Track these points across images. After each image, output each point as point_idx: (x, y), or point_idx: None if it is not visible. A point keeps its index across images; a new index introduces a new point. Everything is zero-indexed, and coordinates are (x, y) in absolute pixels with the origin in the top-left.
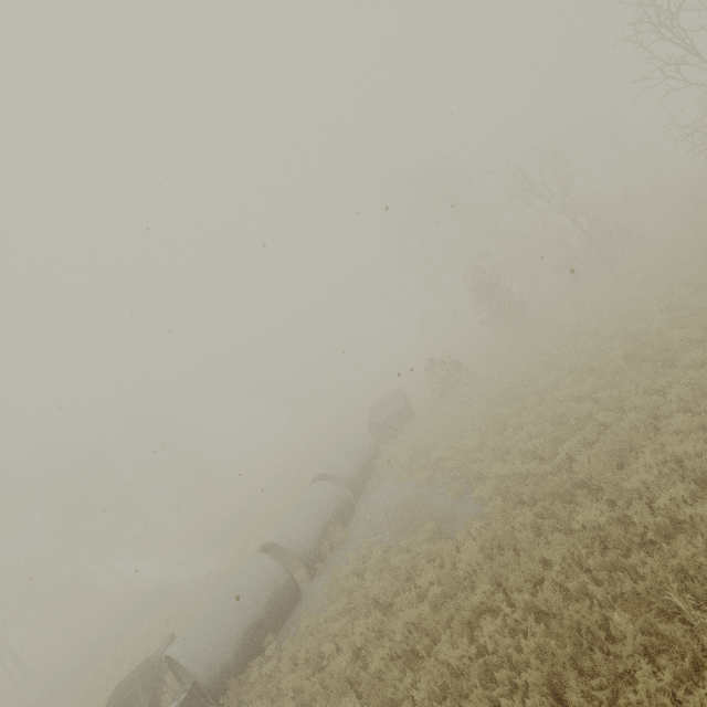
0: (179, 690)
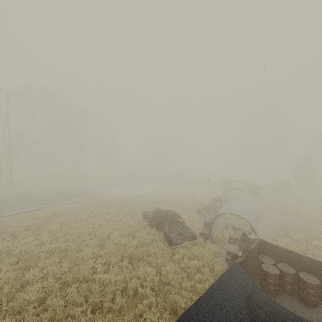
0: (206, 232)
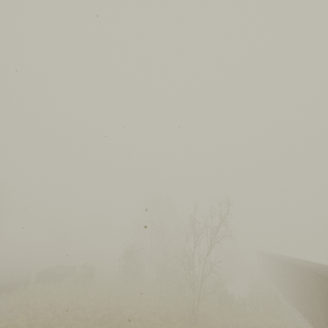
0: None
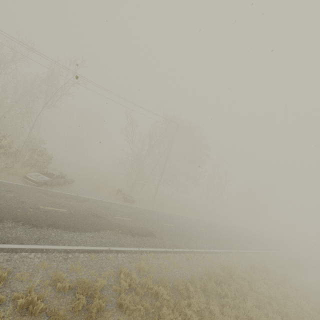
0: None
